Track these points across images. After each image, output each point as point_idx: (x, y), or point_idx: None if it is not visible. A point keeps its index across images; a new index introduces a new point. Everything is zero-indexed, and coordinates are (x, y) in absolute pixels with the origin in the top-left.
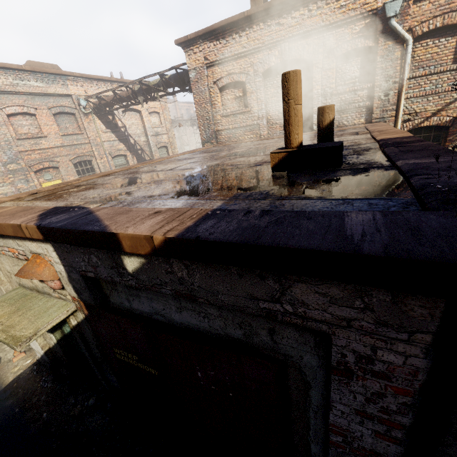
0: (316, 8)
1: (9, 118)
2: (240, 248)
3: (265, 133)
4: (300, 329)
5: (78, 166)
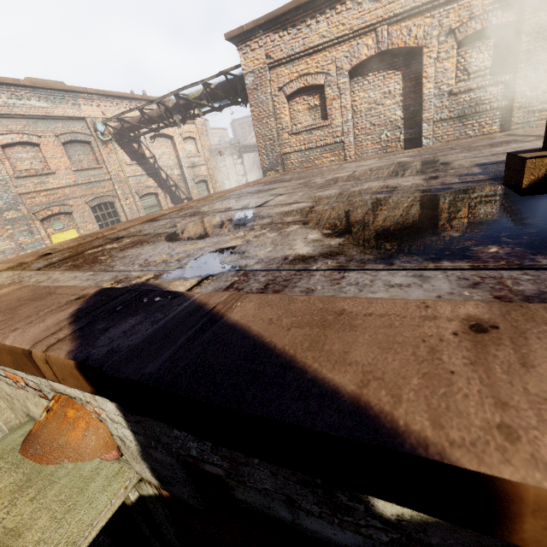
0: None
1: (4, 150)
2: None
3: (352, 153)
4: None
5: (97, 210)
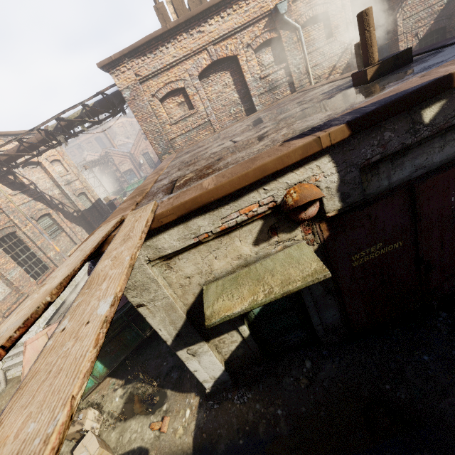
0: (227, 15)
1: None
2: None
3: (218, 126)
4: None
5: (2, 244)
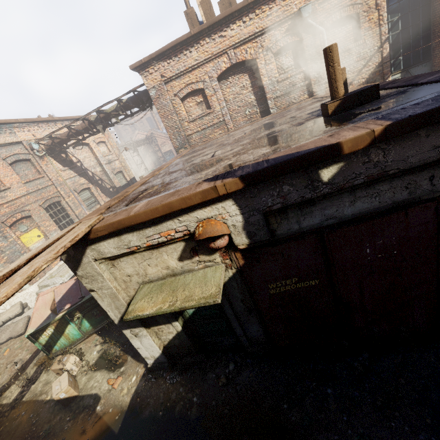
0: (249, 20)
1: None
2: None
3: (231, 126)
4: None
5: (49, 210)
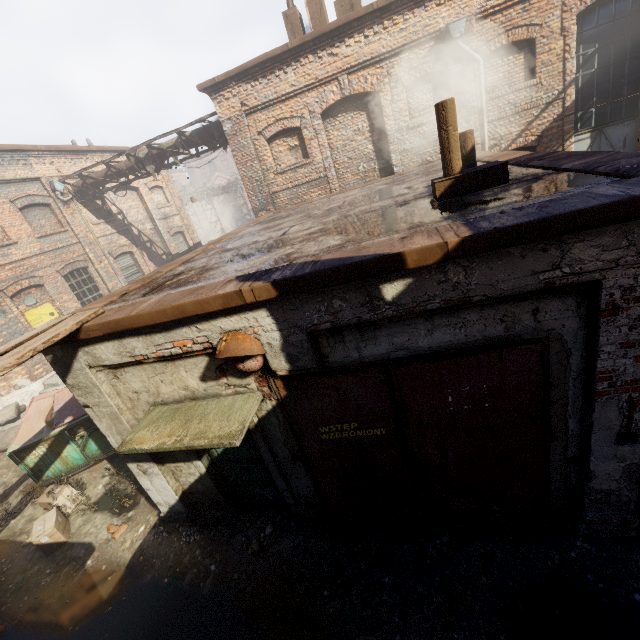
0: (373, 34)
1: None
2: (540, 223)
3: (336, 186)
4: (563, 297)
5: (71, 279)
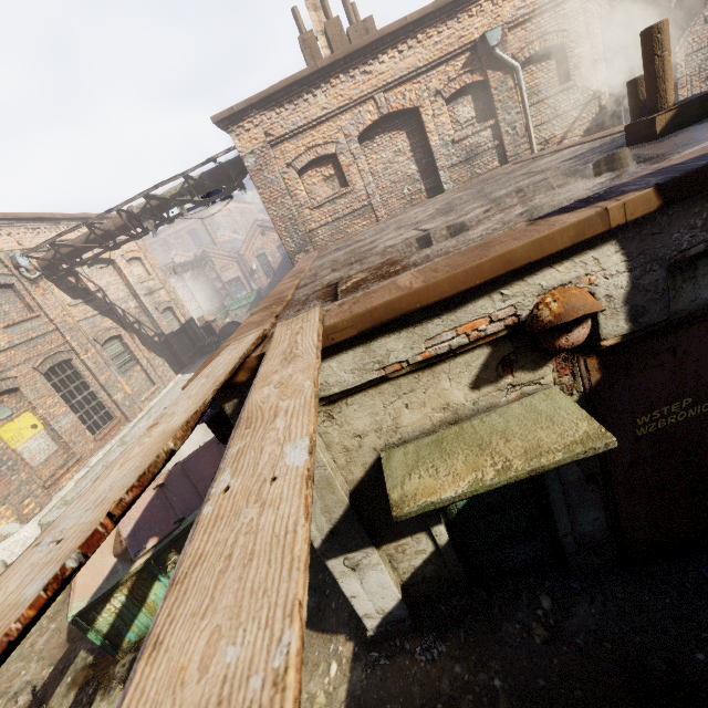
0: (407, 49)
1: None
2: None
3: (383, 213)
4: None
5: (52, 377)
